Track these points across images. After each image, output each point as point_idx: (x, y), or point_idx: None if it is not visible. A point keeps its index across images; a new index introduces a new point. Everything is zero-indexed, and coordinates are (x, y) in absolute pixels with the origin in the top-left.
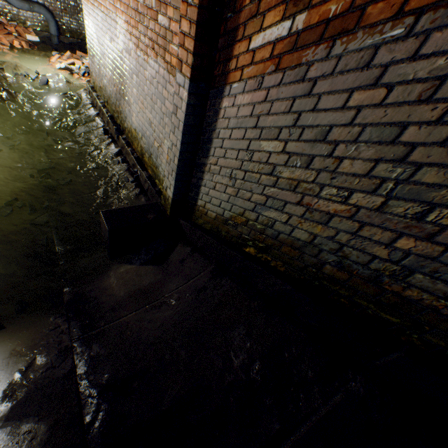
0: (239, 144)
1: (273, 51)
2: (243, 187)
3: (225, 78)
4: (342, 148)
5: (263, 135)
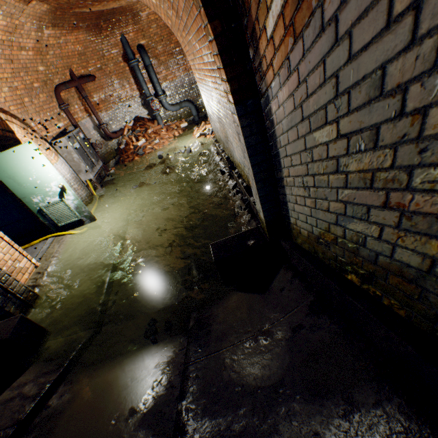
0: (297, 146)
1: (284, 22)
2: (318, 196)
3: (264, 82)
4: (416, 90)
5: (312, 125)
